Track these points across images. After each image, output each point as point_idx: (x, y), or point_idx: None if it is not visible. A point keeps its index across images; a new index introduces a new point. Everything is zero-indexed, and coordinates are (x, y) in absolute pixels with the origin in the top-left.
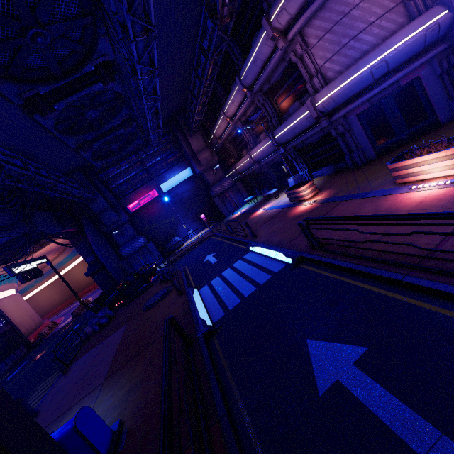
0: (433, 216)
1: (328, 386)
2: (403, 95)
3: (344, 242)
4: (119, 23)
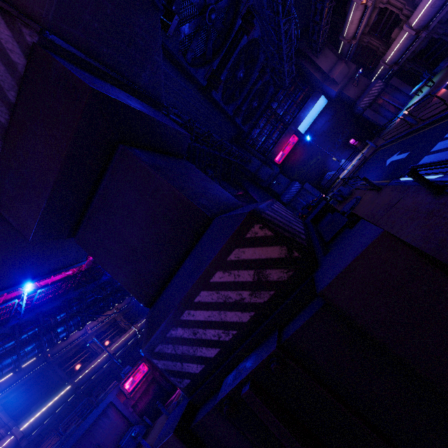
0: None
1: None
2: None
3: None
4: None
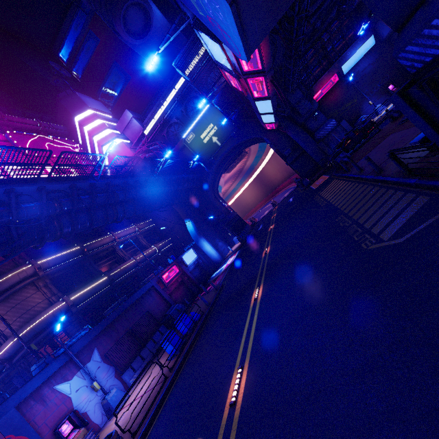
0: None
1: None
2: None
3: None
4: None
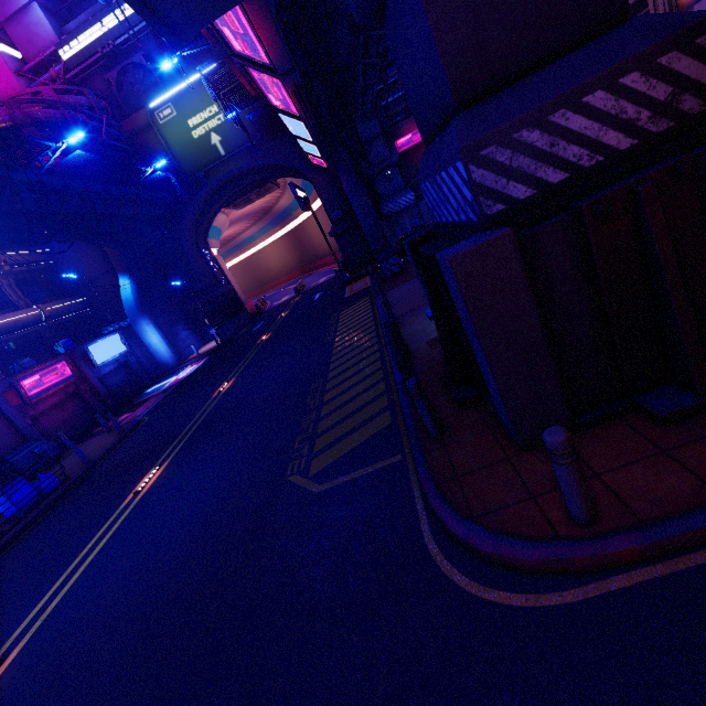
0: None
1: None
2: None
3: None
4: None
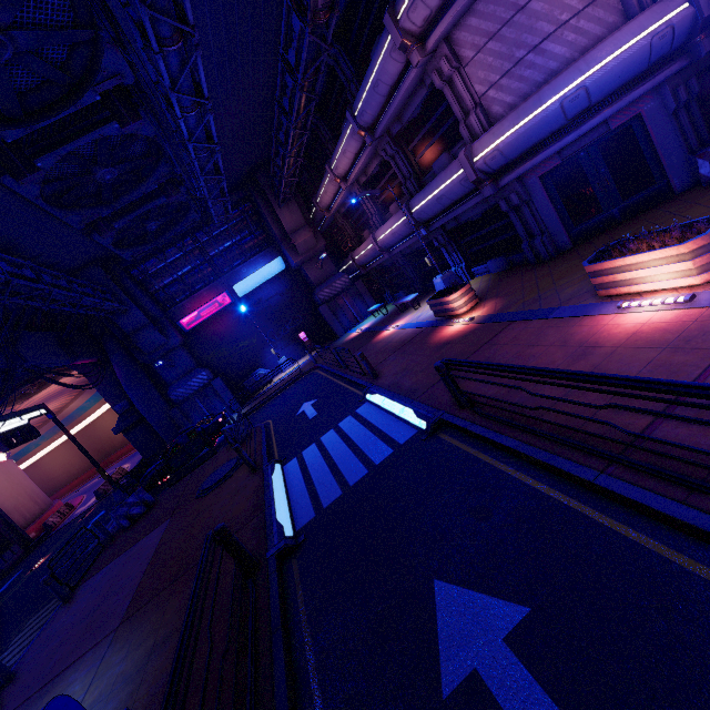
0: (642, 384)
1: (458, 681)
2: (616, 145)
3: (509, 398)
4: (133, 20)
